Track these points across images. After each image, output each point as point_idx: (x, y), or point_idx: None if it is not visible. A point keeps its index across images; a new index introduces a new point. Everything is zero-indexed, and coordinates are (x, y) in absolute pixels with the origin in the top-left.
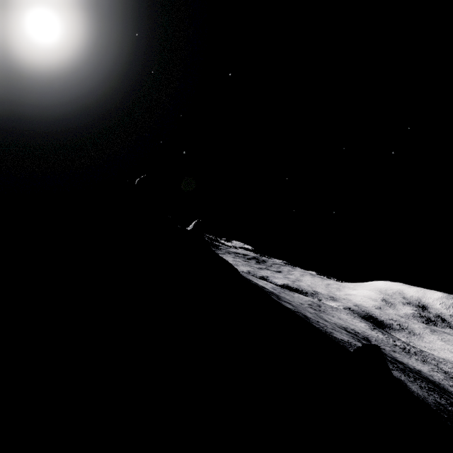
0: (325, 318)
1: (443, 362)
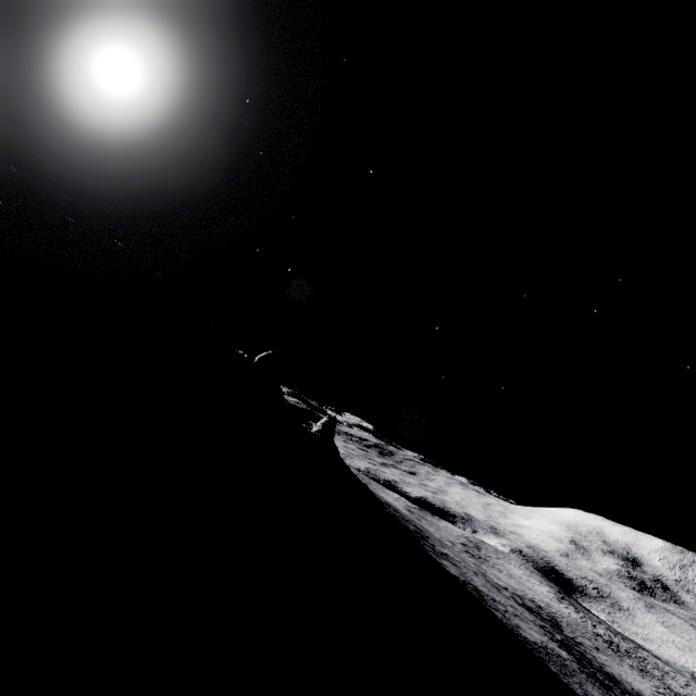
0: (491, 575)
1: (671, 674)
